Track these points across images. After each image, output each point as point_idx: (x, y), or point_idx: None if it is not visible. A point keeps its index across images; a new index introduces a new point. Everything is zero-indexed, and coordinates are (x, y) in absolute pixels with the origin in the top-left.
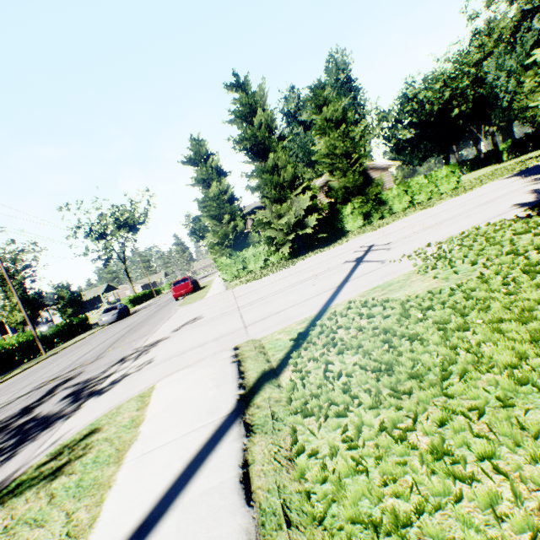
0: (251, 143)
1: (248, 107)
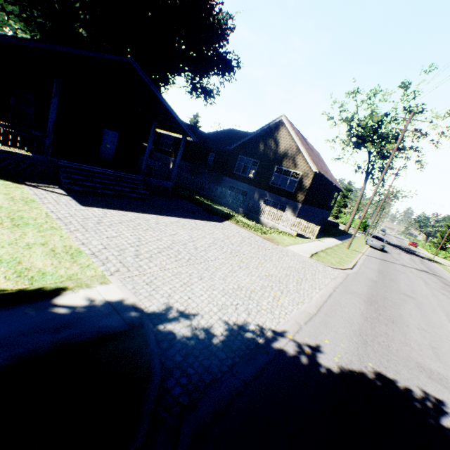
0: None
1: None
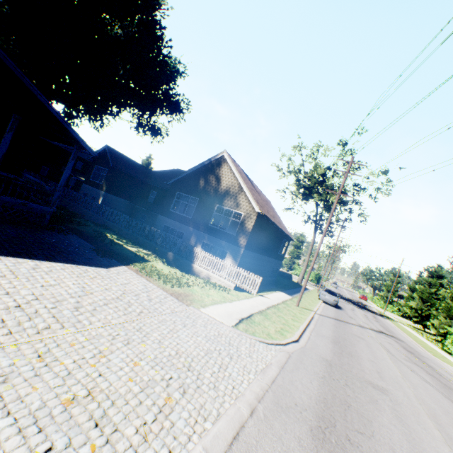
0: (411, 288)
1: (417, 282)
